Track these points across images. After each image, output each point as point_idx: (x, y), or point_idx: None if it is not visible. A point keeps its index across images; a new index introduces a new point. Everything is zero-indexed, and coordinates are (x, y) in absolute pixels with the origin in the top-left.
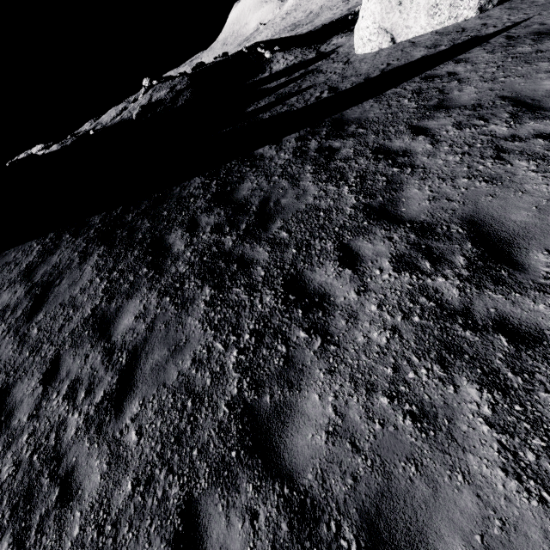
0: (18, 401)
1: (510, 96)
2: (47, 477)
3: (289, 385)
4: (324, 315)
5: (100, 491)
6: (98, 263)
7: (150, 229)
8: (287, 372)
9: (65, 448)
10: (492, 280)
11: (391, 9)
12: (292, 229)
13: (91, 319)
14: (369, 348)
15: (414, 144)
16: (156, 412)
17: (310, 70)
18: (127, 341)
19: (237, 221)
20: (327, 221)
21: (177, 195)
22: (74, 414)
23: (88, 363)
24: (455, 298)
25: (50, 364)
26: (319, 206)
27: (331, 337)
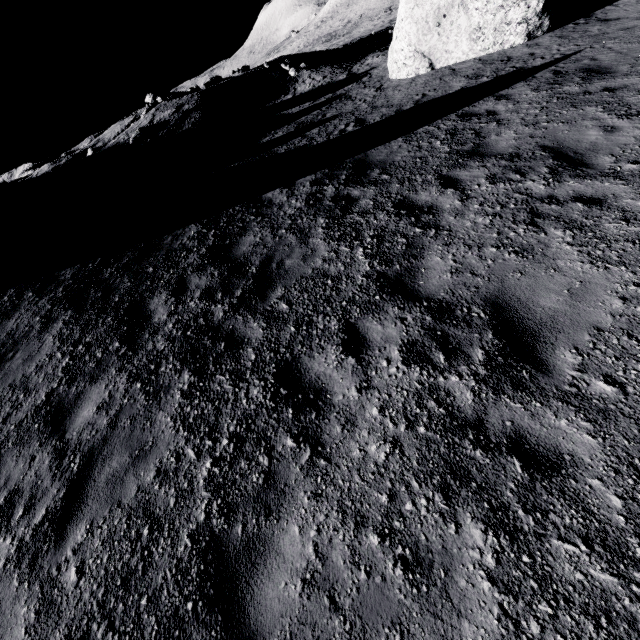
0: None
1: (552, 146)
2: None
3: (266, 512)
4: (317, 418)
5: None
6: (62, 332)
7: (130, 290)
8: (266, 493)
9: None
10: (512, 383)
11: (428, 31)
12: (294, 300)
13: (44, 407)
14: (364, 466)
15: (442, 199)
16: (105, 542)
17: (338, 95)
18: (83, 440)
19: (232, 285)
20: (335, 292)
21: (167, 246)
22: (6, 539)
23: (34, 467)
24: (468, 404)
25: None
26: (327, 272)
27: (322, 448)
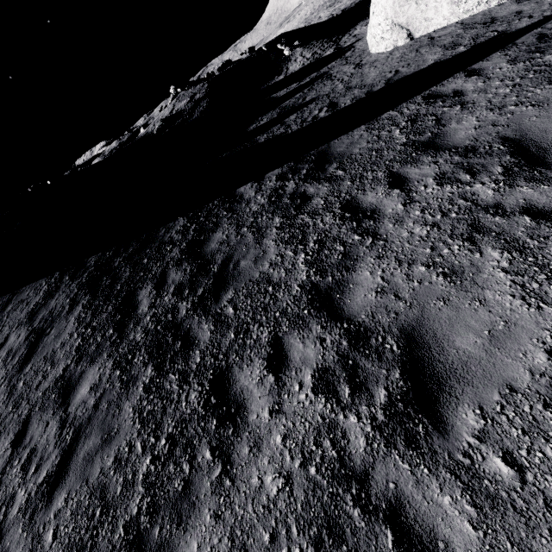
0: None
1: (513, 138)
2: None
3: (178, 520)
4: (233, 434)
5: None
6: (80, 315)
7: (128, 280)
8: (181, 502)
9: (7, 527)
10: (405, 438)
11: (405, 1)
12: (239, 305)
13: (60, 381)
14: (258, 496)
15: (386, 202)
16: (73, 514)
17: (321, 74)
18: (77, 416)
19: (197, 283)
20: (272, 300)
21: (160, 239)
22: (22, 490)
23: (47, 432)
24: (359, 453)
25: (22, 425)
26: (271, 277)
27: (231, 467)
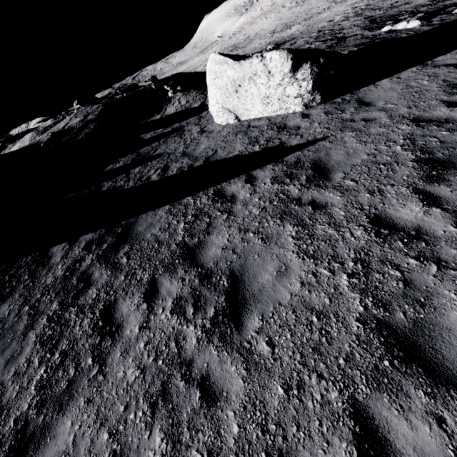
0: None
1: (236, 275)
2: None
3: None
4: None
5: None
6: None
7: None
8: None
9: None
10: None
11: (230, 95)
12: None
13: None
14: None
15: (131, 318)
16: None
17: (179, 127)
18: None
19: None
20: None
21: None
22: None
23: None
24: None
25: None
26: (3, 395)
27: None
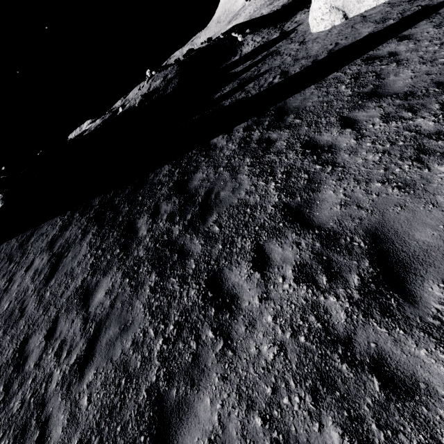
0: (31, 350)
1: None
2: (35, 419)
3: (191, 383)
4: (230, 318)
5: (59, 443)
6: (91, 241)
7: (128, 213)
8: (192, 370)
9: (48, 398)
10: (380, 309)
11: None
12: (223, 224)
13: (80, 289)
14: (257, 361)
15: (340, 139)
16: (102, 384)
17: (271, 52)
18: (97, 314)
19: (186, 211)
20: (251, 218)
21: (150, 181)
22: (57, 370)
23: (73, 327)
24: (340, 323)
25: (52, 324)
26: (248, 202)
27: (231, 342)
